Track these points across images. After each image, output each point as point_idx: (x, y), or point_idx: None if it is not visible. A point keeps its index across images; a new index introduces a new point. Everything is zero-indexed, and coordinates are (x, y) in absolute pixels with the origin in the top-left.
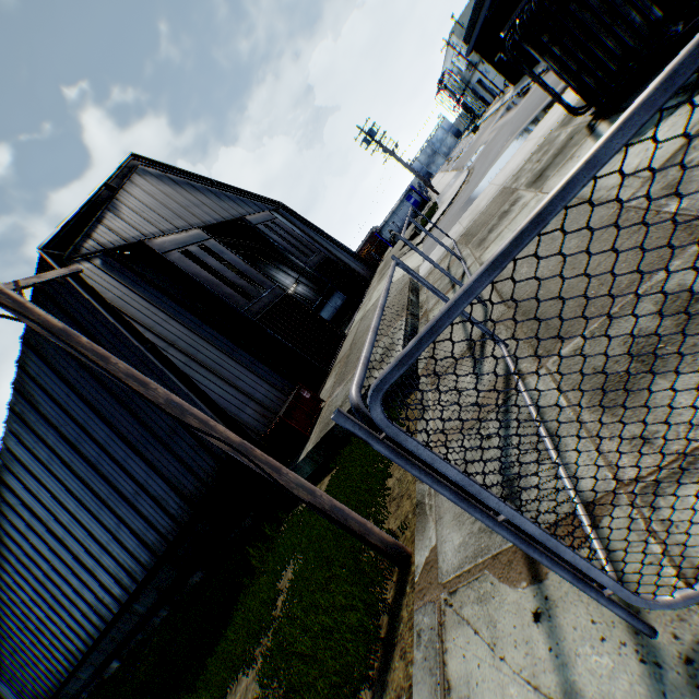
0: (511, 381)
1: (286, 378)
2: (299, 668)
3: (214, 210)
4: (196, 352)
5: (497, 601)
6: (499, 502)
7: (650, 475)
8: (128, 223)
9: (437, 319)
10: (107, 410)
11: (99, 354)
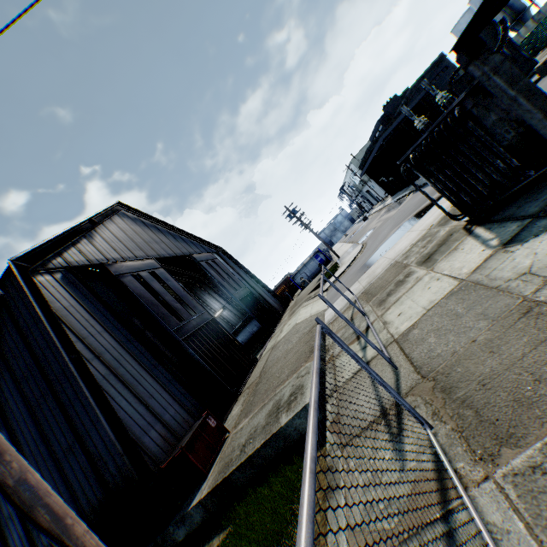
0: (447, 484)
1: (197, 399)
2: None
3: (170, 247)
4: (118, 365)
5: None
6: None
7: None
8: (97, 248)
9: None
10: (14, 414)
11: None
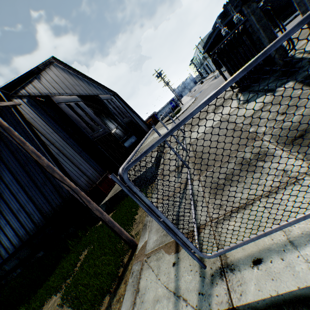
0: (188, 182)
1: (103, 168)
2: (81, 290)
3: (85, 89)
4: (63, 149)
5: (162, 259)
6: (161, 214)
7: (219, 218)
8: (44, 86)
9: (147, 149)
10: (14, 168)
11: (22, 140)
